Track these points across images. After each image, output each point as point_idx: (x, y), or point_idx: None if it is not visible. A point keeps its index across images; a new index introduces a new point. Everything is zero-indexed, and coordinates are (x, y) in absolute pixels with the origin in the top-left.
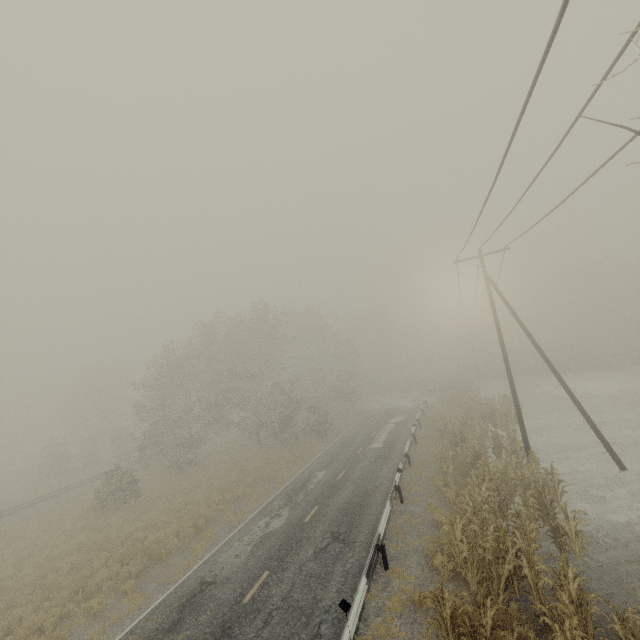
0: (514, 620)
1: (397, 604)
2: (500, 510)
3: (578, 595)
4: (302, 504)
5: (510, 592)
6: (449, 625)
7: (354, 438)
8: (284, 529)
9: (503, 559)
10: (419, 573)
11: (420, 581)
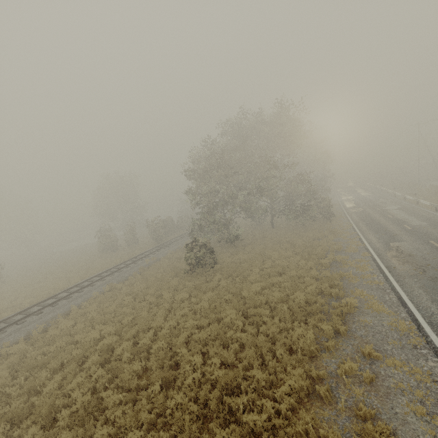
0: None
1: None
2: None
3: None
4: None
5: None
6: None
7: (374, 220)
8: None
9: None
10: None
11: None
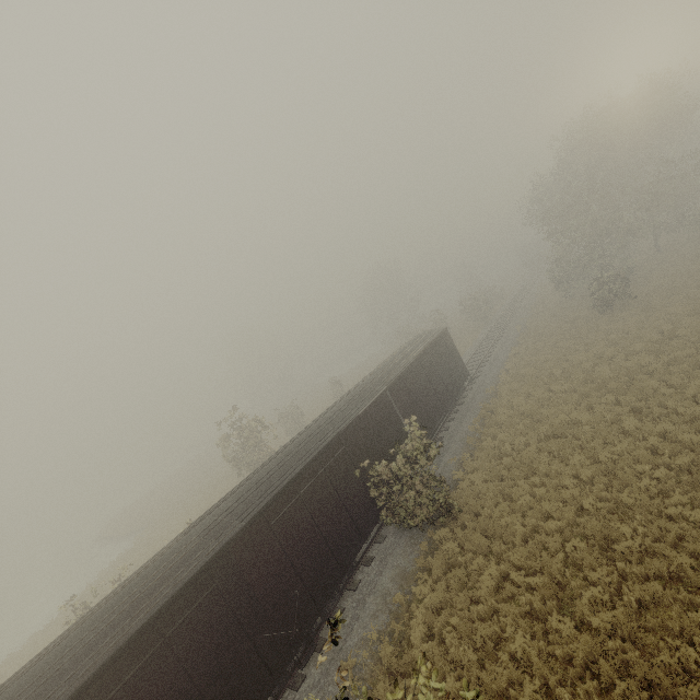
0: None
1: None
2: None
3: None
4: None
5: None
6: None
7: None
8: None
9: None
10: None
11: None
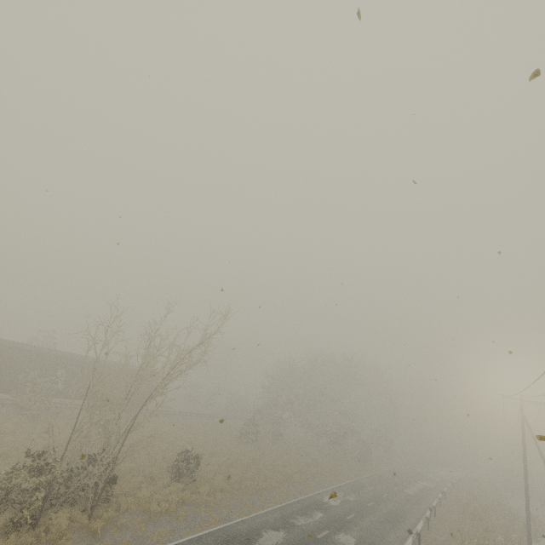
0: None
1: None
2: None
3: None
4: (363, 496)
5: None
6: None
7: (390, 478)
8: (356, 502)
9: None
10: None
11: None
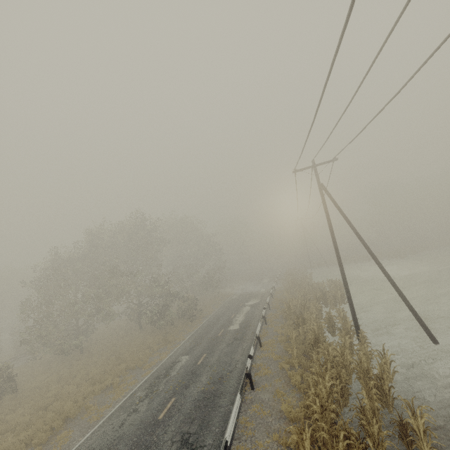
0: None
1: None
2: (342, 396)
3: None
4: (161, 395)
5: None
6: None
7: (217, 321)
8: (136, 430)
9: None
10: None
11: None
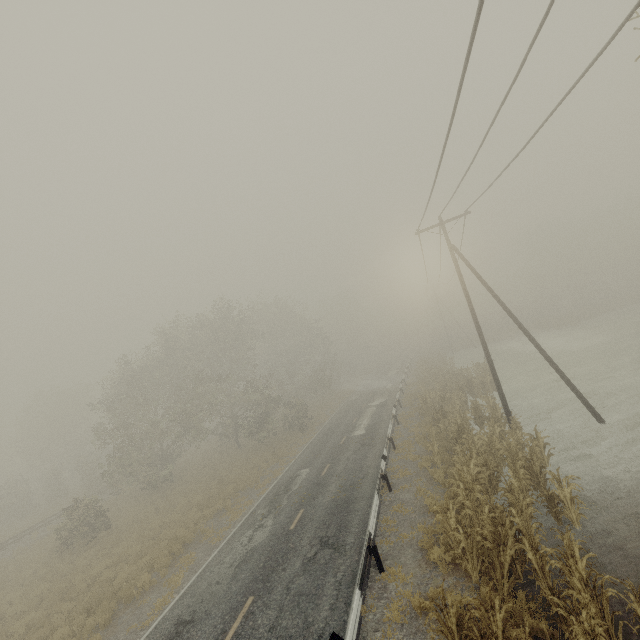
0: (523, 612)
1: (397, 612)
2: (491, 484)
3: (588, 574)
4: (286, 509)
5: (515, 579)
6: (456, 634)
7: (336, 428)
8: (268, 542)
9: (504, 545)
10: (416, 570)
11: (418, 580)
